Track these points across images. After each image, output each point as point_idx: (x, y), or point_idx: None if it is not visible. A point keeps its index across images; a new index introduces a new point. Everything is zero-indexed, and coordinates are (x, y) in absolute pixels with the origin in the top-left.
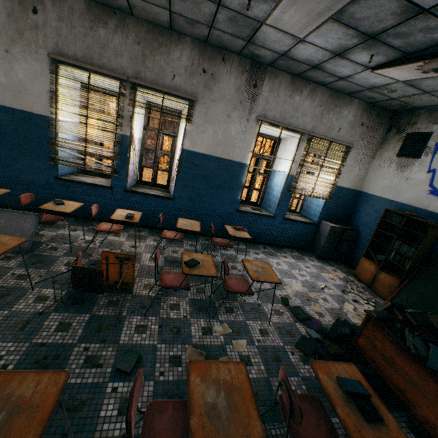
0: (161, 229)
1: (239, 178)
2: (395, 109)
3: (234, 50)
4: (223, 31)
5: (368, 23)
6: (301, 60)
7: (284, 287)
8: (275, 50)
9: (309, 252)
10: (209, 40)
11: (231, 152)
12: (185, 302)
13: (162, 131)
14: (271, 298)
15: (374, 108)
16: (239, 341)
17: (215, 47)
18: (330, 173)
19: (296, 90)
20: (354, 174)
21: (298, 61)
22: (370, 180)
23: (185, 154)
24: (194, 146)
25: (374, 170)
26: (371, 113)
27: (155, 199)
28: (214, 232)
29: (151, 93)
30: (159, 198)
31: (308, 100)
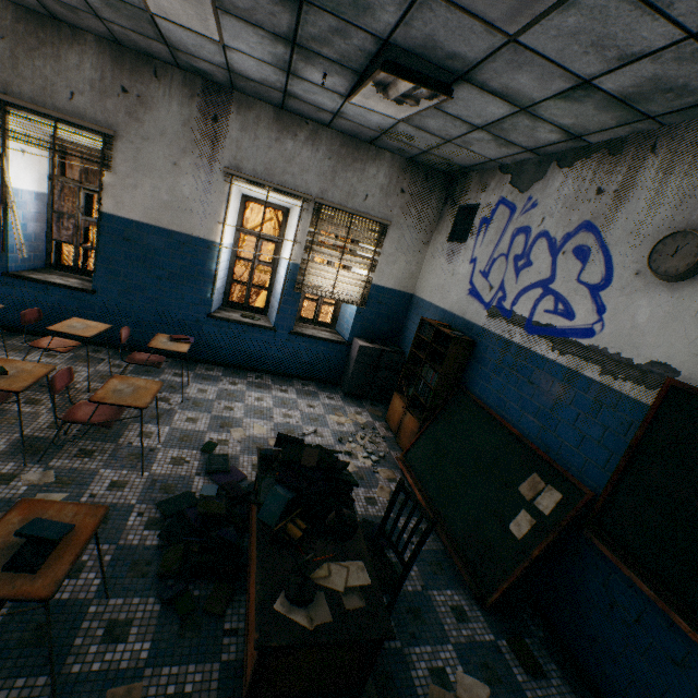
0: (40, 334)
1: (207, 264)
2: (447, 171)
3: (167, 60)
4: (120, 25)
5: (265, 18)
6: (259, 81)
7: (232, 430)
8: (214, 63)
9: (339, 388)
10: (121, 41)
11: (188, 222)
12: (6, 440)
13: (83, 184)
14: (188, 443)
15: (418, 167)
16: (54, 494)
17: (139, 54)
18: (358, 264)
19: (287, 131)
20: (400, 267)
21: (258, 83)
22: (423, 277)
23: (107, 220)
24: (120, 208)
25: (428, 263)
26: (416, 176)
27: (62, 291)
28: (122, 340)
29: (37, 119)
30: (69, 289)
31: (308, 148)
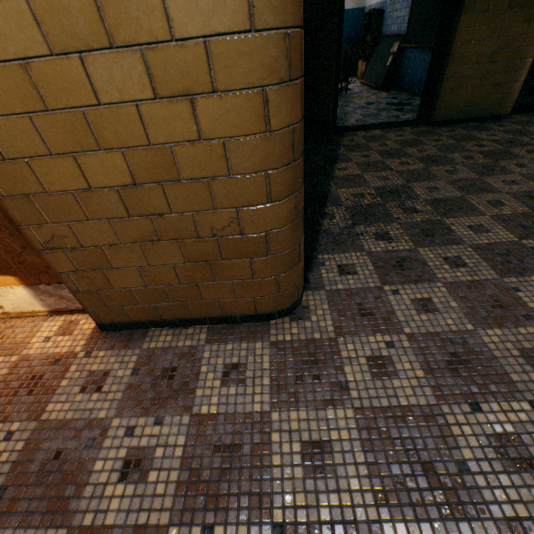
0: None
1: None
2: None
3: None
4: None
5: None
6: None
7: None
8: None
9: None
10: None
11: None
12: None
13: None
14: None
15: None
16: None
17: None
18: None
19: None
20: None
21: None
22: None
23: None
24: None
25: None
26: None
27: None
28: None
29: None
30: None
31: None
